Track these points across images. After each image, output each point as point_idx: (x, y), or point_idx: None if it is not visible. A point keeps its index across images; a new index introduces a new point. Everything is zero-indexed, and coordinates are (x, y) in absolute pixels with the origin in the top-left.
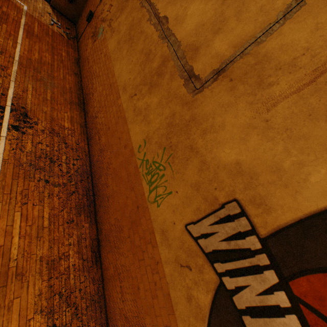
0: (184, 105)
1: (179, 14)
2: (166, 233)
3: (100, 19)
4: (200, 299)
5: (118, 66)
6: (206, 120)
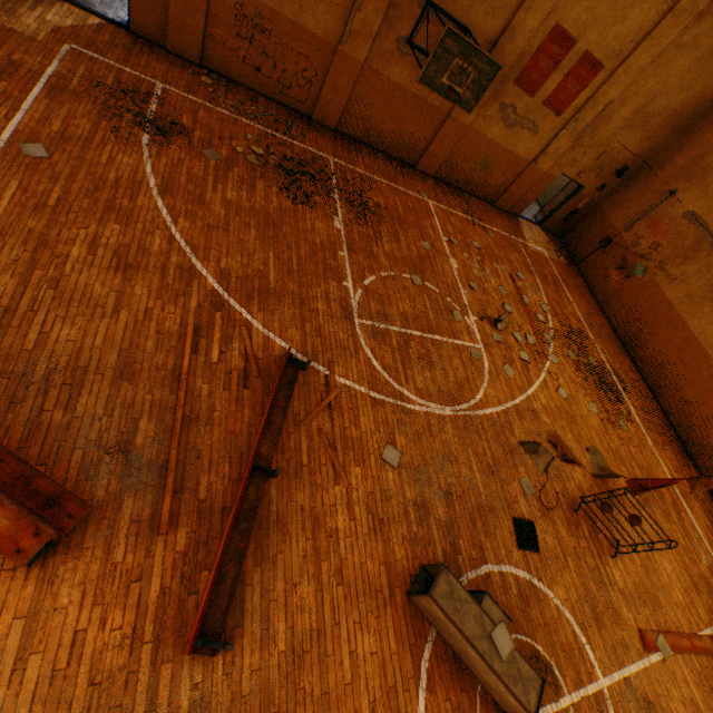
0: None
1: None
2: None
3: (633, 252)
4: None
5: (695, 322)
6: None
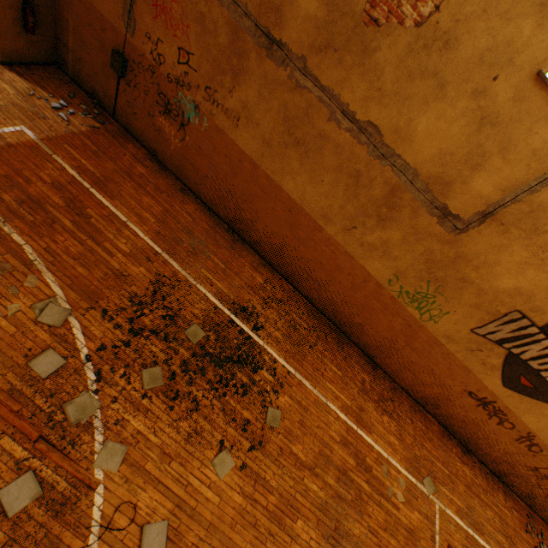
0: (444, 244)
1: (399, 126)
2: (451, 337)
3: (165, 76)
4: (493, 362)
5: (291, 185)
6: (477, 258)
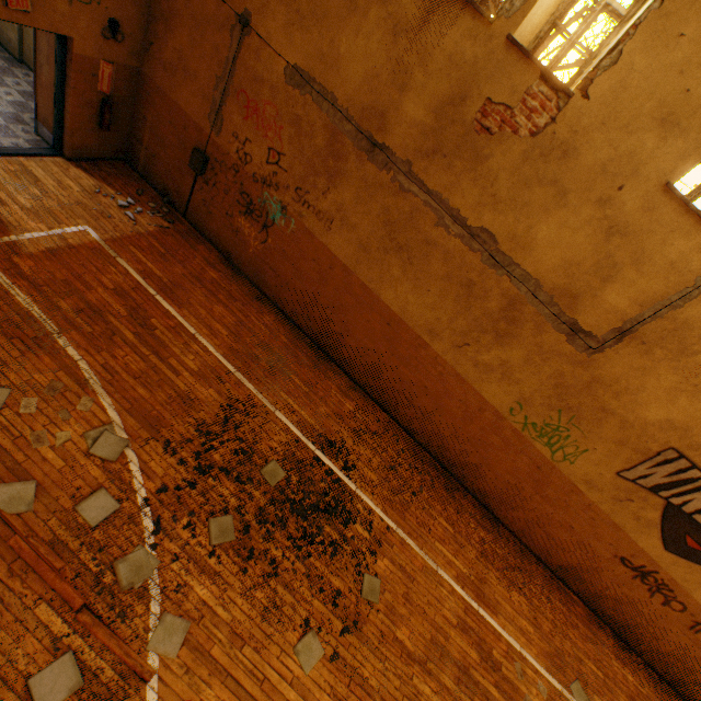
0: (575, 365)
1: (517, 233)
2: (592, 482)
3: (250, 176)
4: (648, 516)
5: (390, 294)
6: (617, 382)
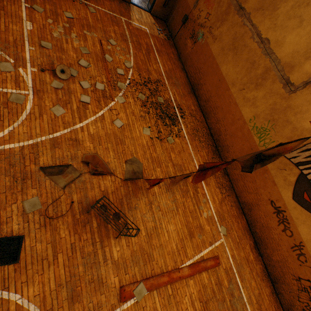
0: (282, 99)
1: (278, 39)
2: None
3: (198, 24)
4: (290, 179)
5: (224, 68)
6: (297, 108)
